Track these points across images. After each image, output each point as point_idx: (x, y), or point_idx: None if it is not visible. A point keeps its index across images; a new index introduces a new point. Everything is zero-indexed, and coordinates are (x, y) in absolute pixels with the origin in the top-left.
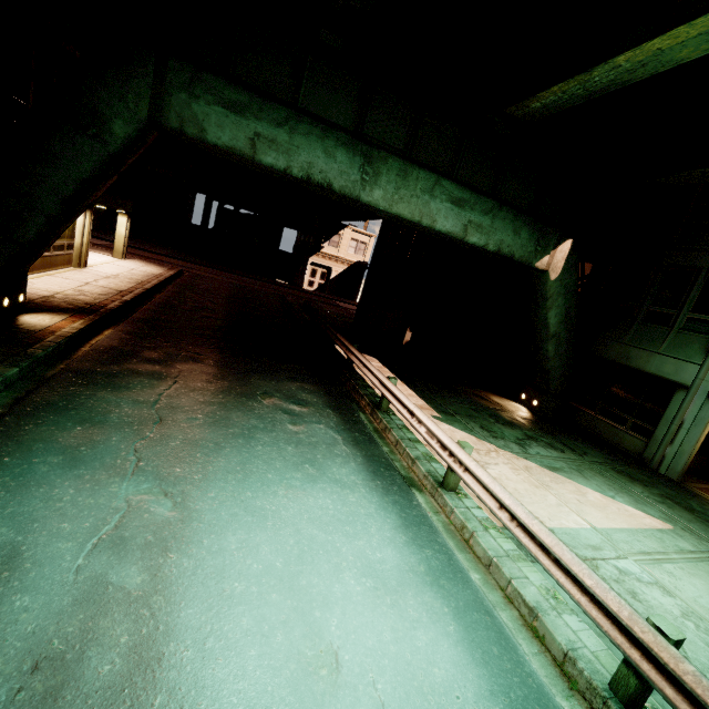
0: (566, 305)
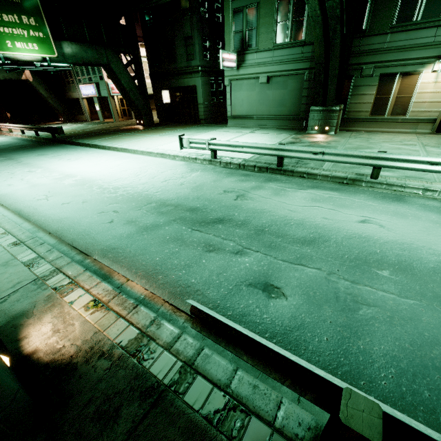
0: (44, 87)
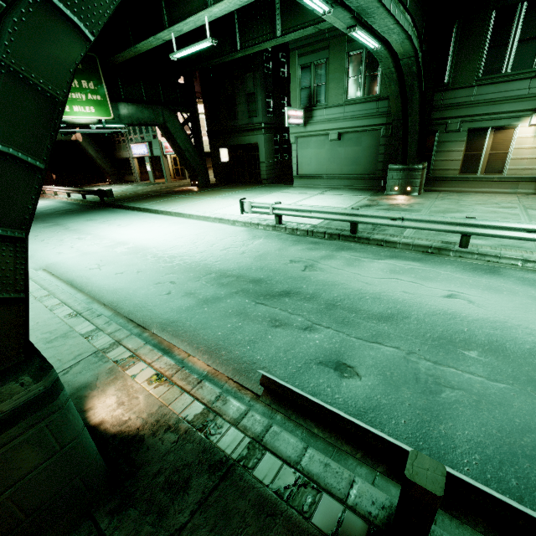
0: (93, 147)
